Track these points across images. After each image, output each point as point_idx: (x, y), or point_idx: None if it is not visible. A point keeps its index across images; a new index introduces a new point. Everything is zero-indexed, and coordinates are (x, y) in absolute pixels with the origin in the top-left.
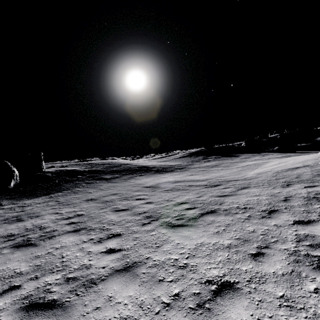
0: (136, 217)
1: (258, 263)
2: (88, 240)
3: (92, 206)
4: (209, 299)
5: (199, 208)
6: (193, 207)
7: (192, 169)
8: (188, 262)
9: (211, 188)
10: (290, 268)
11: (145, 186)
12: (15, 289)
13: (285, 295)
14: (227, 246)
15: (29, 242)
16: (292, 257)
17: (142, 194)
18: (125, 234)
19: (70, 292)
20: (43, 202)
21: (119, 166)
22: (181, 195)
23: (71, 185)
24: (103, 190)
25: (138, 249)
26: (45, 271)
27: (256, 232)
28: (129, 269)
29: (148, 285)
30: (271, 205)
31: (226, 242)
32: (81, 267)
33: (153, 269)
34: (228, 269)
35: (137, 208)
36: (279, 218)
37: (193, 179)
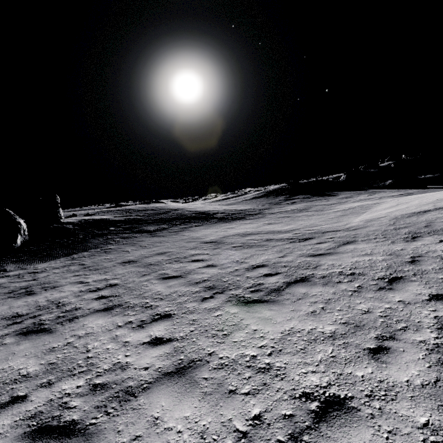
0: (192, 288)
1: (381, 364)
2: (124, 324)
3: (130, 271)
4: (308, 426)
5: (283, 274)
6: (275, 273)
7: (270, 215)
8: (272, 362)
9: (299, 243)
10: (433, 374)
11: (204, 241)
12: (19, 402)
13: (431, 423)
14: (330, 336)
15: (41, 326)
16: (434, 355)
17: (200, 253)
18: (177, 314)
19: (97, 409)
20: (63, 266)
21: (167, 212)
22: (257, 254)
23: (100, 241)
24: (145, 247)
25: (196, 339)
26: (63, 373)
27: (373, 312)
28: (183, 371)
29: (213, 400)
30: (392, 269)
31: (328, 328)
32: (113, 367)
33: (219, 373)
34: (335, 375)
35: (193, 274)
36: (406, 290)
37: (272, 230)
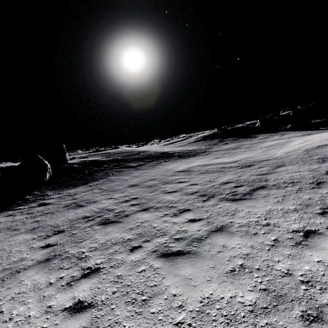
0: (191, 196)
1: (327, 218)
2: (164, 215)
3: (140, 190)
4: (302, 240)
5: (246, 186)
6: (240, 185)
7: (214, 152)
8: (269, 222)
9: (246, 168)
10: None
11: (177, 171)
12: (139, 248)
13: None
14: (294, 210)
15: (110, 220)
16: None
17: (180, 178)
18: (193, 209)
19: (188, 246)
20: (87, 190)
21: (138, 153)
22: (221, 176)
23: (102, 174)
24: (137, 176)
25: (216, 218)
26: (150, 236)
27: (313, 199)
28: (221, 229)
29: (248, 237)
30: (316, 178)
31: (291, 207)
32: (178, 232)
33: (242, 228)
34: (305, 223)
35: (185, 189)
36: None
37: (221, 162)
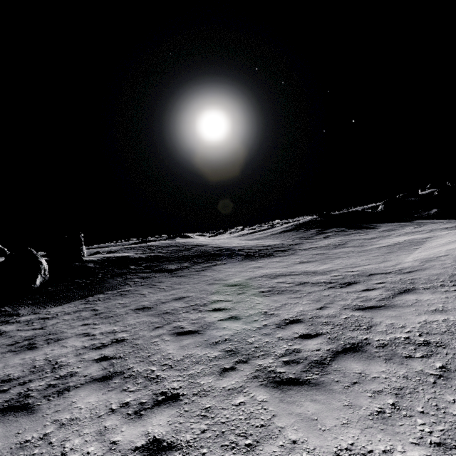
0: (210, 352)
1: None
2: (119, 407)
3: (143, 321)
4: None
5: (326, 337)
6: (314, 333)
7: (301, 251)
8: None
9: (341, 289)
10: None
11: (227, 284)
12: None
13: None
14: None
15: (25, 400)
16: None
17: (222, 300)
18: (186, 396)
19: None
20: (75, 311)
21: (190, 249)
22: (289, 304)
23: (118, 282)
24: (163, 290)
25: (207, 450)
26: None
27: None
28: None
29: None
30: None
31: (413, 454)
32: None
33: None
34: None
35: (213, 329)
36: None
37: (305, 271)
